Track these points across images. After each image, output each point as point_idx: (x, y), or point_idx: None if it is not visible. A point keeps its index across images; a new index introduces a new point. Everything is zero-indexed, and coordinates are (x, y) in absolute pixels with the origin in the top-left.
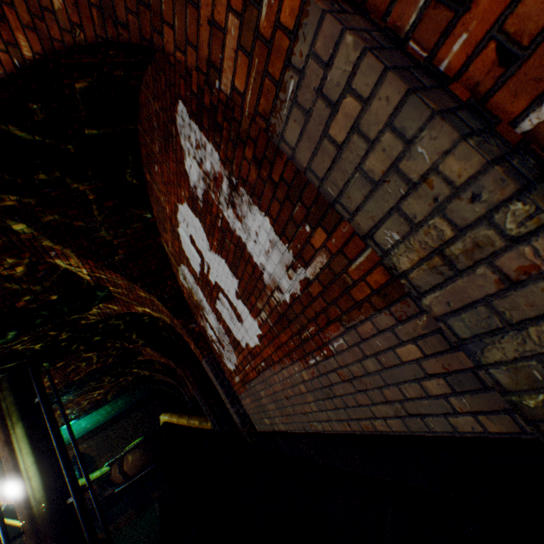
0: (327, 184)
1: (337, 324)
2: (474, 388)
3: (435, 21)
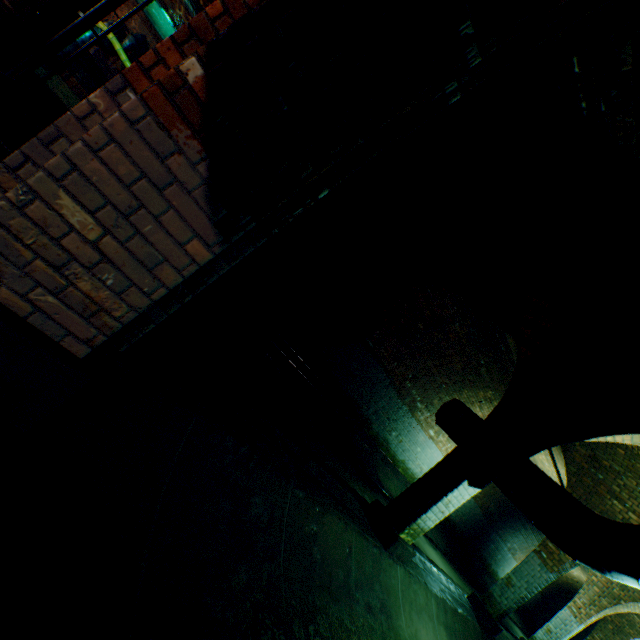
0: None
1: None
2: None
3: None
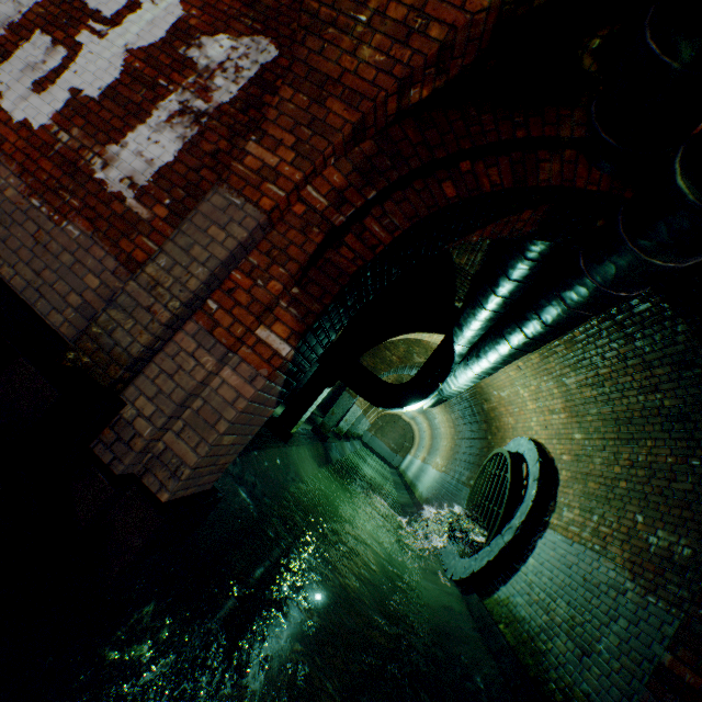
0: (189, 225)
1: (93, 229)
2: (87, 317)
3: (248, 268)
